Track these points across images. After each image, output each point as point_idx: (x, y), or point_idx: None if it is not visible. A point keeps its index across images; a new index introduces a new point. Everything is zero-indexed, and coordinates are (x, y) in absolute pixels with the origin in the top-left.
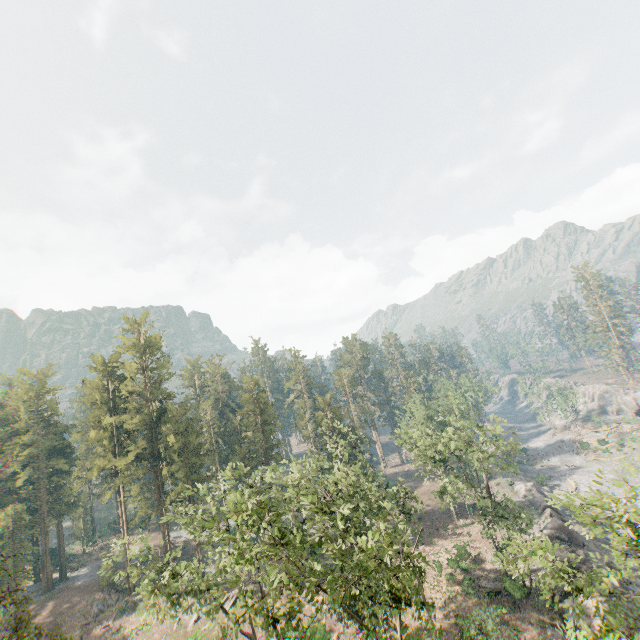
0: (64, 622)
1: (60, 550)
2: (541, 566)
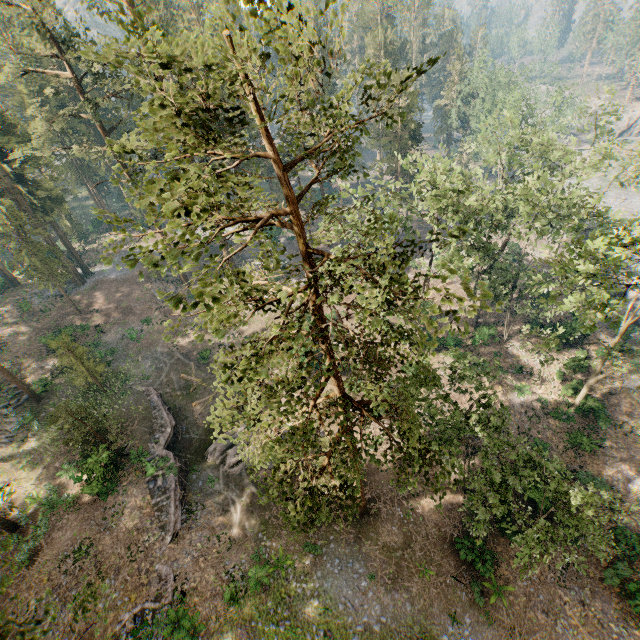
0: (133, 308)
1: (69, 249)
2: None
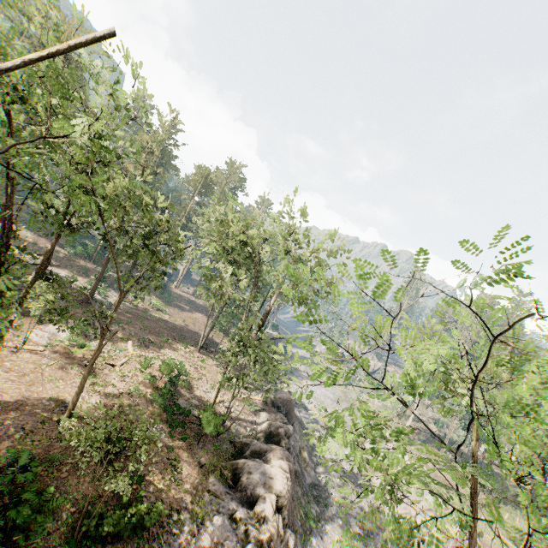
0: None
1: None
2: (249, 419)
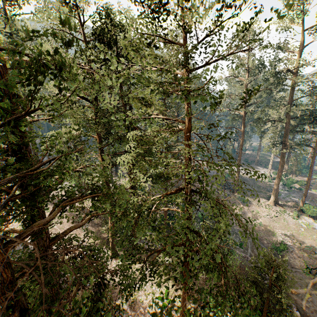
0: None
1: None
2: None
